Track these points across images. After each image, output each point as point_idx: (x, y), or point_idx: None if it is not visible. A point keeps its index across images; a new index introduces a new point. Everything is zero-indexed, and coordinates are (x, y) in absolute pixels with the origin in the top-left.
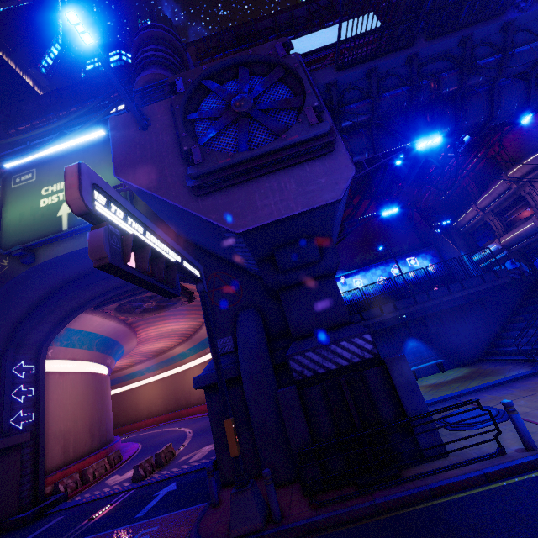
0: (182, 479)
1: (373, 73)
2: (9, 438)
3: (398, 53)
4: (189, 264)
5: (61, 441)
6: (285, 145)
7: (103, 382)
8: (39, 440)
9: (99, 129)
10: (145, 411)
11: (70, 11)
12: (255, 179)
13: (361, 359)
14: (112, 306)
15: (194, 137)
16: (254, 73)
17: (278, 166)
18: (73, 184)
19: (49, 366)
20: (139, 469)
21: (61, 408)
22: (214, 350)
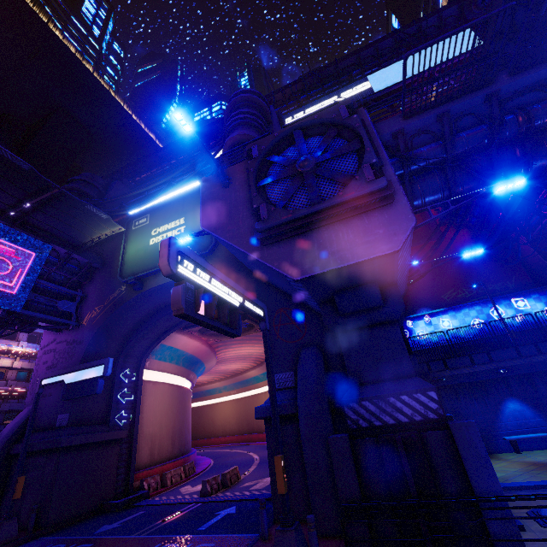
0: (242, 505)
1: (444, 117)
2: (113, 432)
3: (474, 93)
4: (253, 305)
5: (149, 443)
6: (341, 201)
7: (186, 395)
8: (134, 438)
9: (196, 181)
10: (220, 428)
11: (177, 113)
12: (315, 230)
13: (424, 418)
14: (196, 328)
15: (264, 194)
16: (319, 133)
17: (336, 218)
18: (164, 254)
19: (146, 375)
20: (207, 485)
21: (152, 414)
22: (271, 386)
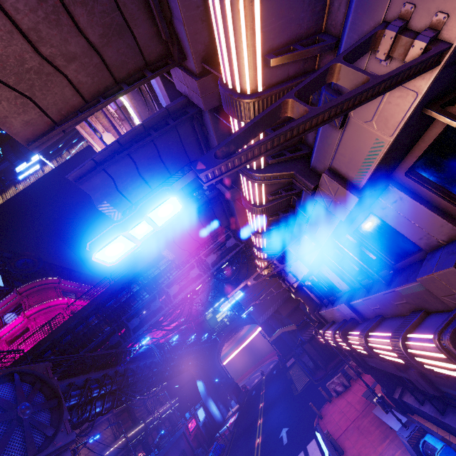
0: None
1: (73, 385)
2: None
3: (84, 375)
4: None
5: None
6: (54, 449)
7: None
8: None
9: None
10: None
11: None
12: None
13: None
14: None
15: None
16: (25, 380)
17: None
18: None
19: None
20: None
21: None
22: None
